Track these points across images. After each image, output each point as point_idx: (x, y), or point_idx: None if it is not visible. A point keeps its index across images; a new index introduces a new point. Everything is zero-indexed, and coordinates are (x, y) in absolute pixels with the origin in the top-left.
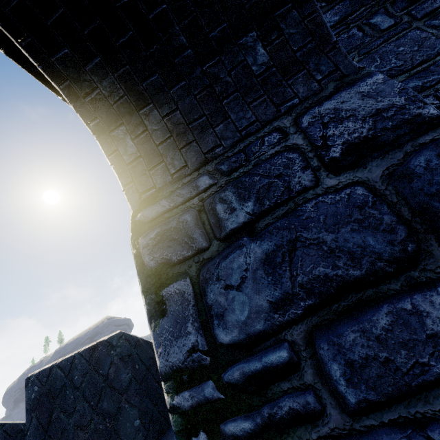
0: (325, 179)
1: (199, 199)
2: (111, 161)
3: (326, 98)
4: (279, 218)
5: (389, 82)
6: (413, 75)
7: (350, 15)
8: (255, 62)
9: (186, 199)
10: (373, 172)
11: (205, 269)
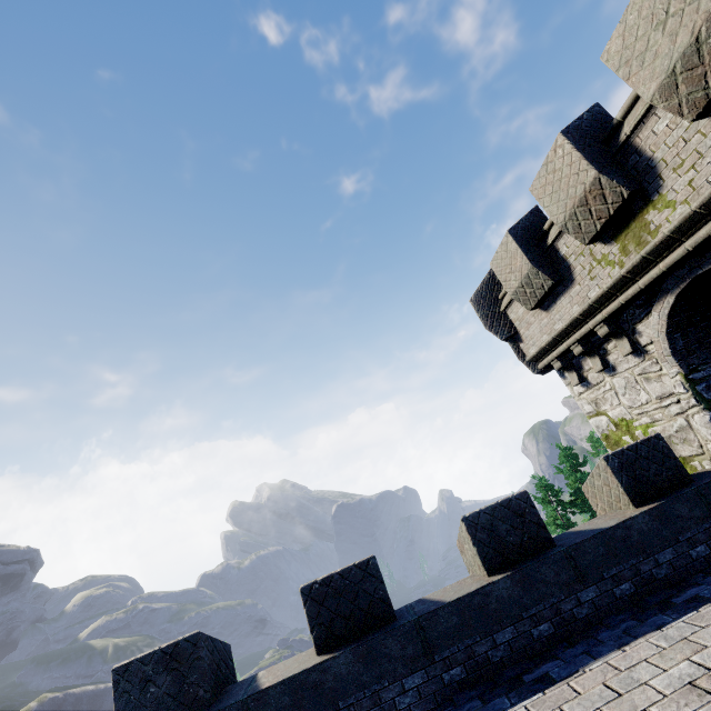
0: None
1: None
2: (670, 348)
3: None
4: None
5: None
6: None
7: None
8: None
9: None
10: None
11: None
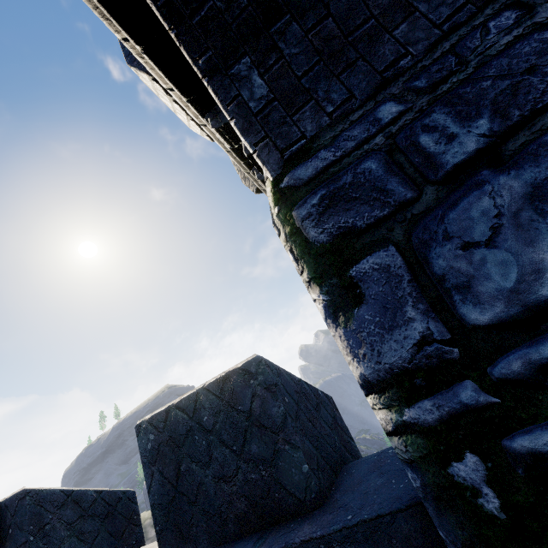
0: None
1: (384, 136)
2: (230, 114)
3: None
4: (546, 129)
5: None
6: None
7: None
8: None
9: (362, 140)
10: None
11: (419, 228)
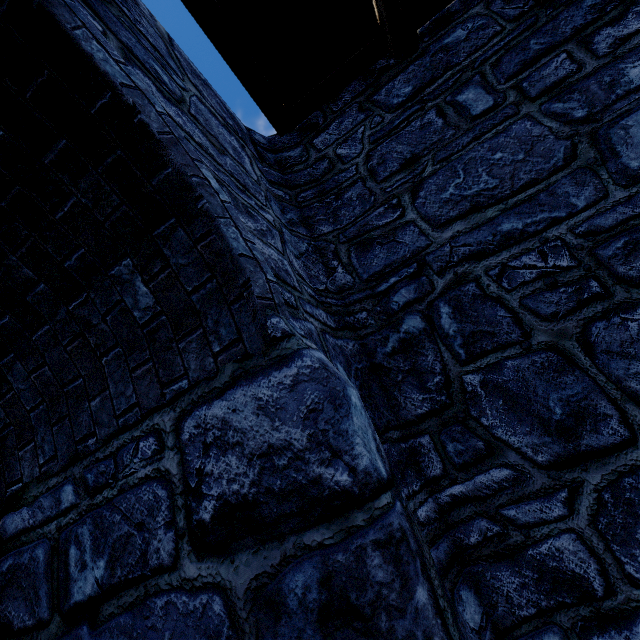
0: (185, 561)
1: (56, 526)
2: None
3: (218, 393)
4: (125, 609)
5: (300, 387)
6: (511, 209)
7: (428, 85)
8: (136, 304)
9: (46, 518)
10: (239, 576)
11: None
